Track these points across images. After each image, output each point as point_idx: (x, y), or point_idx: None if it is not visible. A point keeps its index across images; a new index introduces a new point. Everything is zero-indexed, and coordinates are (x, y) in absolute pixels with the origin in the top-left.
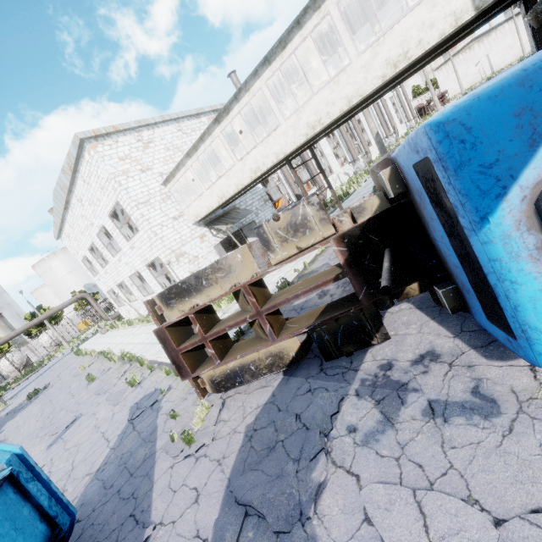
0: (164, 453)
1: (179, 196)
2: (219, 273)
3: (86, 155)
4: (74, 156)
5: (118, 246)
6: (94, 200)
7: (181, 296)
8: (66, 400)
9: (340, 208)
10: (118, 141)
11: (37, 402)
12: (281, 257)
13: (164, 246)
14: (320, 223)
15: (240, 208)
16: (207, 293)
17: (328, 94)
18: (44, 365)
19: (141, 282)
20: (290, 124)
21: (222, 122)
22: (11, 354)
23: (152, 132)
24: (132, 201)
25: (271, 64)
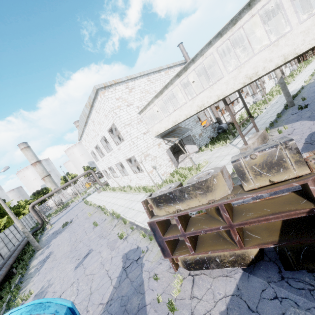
0: (153, 310)
1: (147, 120)
2: (198, 191)
3: (99, 97)
4: (92, 98)
5: (109, 145)
6: (100, 122)
7: (168, 202)
8: (82, 235)
9: (257, 130)
10: (115, 88)
11: (67, 231)
12: (254, 186)
13: (138, 150)
14: (295, 164)
15: (182, 127)
16: (187, 203)
17: (266, 54)
18: (69, 206)
19: (120, 165)
20: (232, 76)
21: (181, 76)
22: (54, 197)
23: (133, 83)
24: (122, 124)
25: (222, 36)
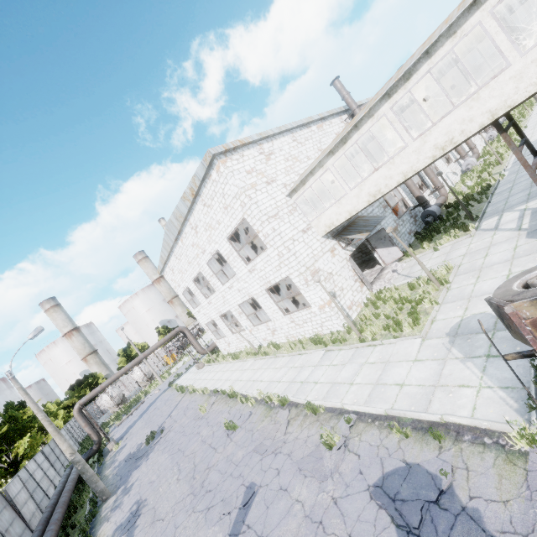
0: None
1: (304, 207)
2: None
3: (214, 173)
4: (200, 177)
5: None
6: (212, 223)
7: None
8: (207, 454)
9: None
10: (243, 155)
11: (161, 450)
12: None
13: (298, 262)
14: None
15: (366, 216)
16: None
17: None
18: (143, 401)
19: None
20: (533, 58)
21: (394, 94)
22: (111, 389)
23: (271, 144)
24: (263, 216)
25: None
